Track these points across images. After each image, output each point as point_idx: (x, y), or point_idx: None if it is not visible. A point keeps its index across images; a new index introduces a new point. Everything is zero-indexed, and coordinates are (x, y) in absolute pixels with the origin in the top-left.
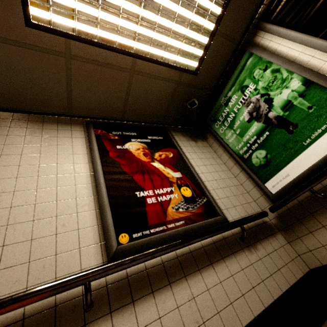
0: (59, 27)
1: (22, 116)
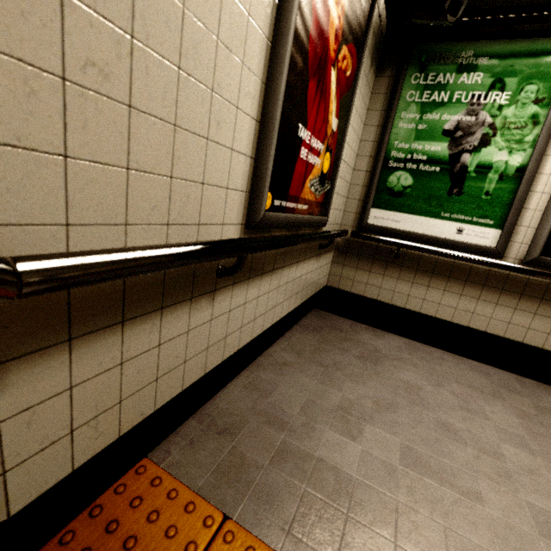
0: None
1: None
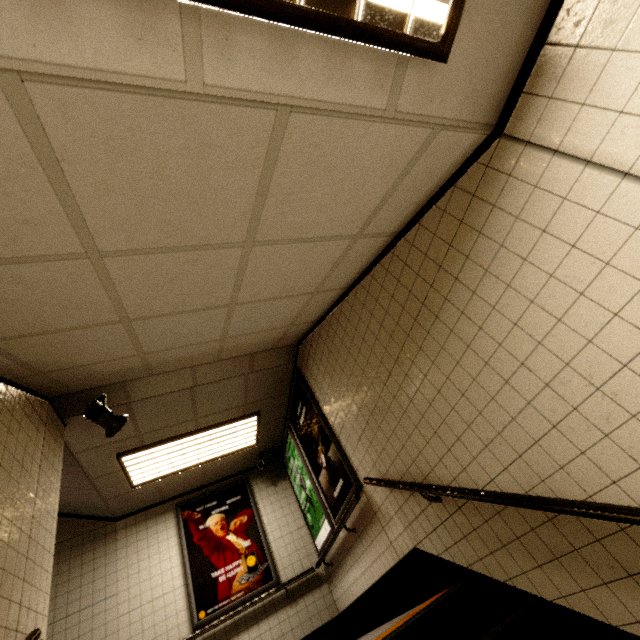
0: (150, 479)
1: (131, 519)
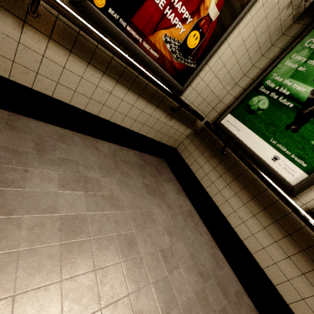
0: None
1: None
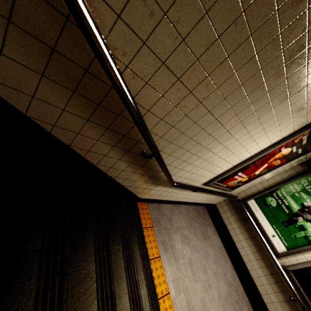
0: None
1: None
